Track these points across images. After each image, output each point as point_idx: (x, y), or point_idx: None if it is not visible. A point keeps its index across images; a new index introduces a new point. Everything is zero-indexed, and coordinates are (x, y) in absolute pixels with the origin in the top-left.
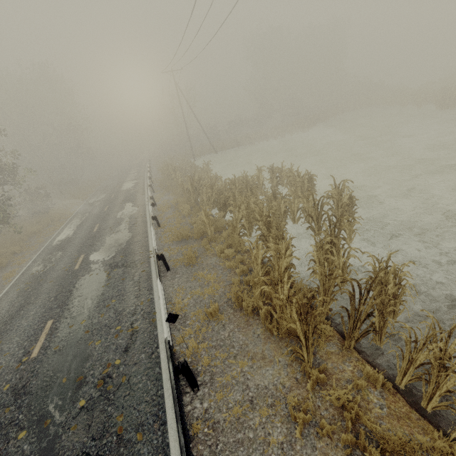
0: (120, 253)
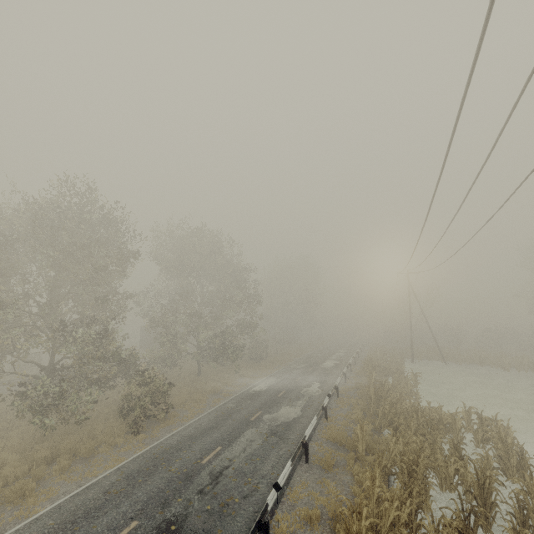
0: (284, 425)
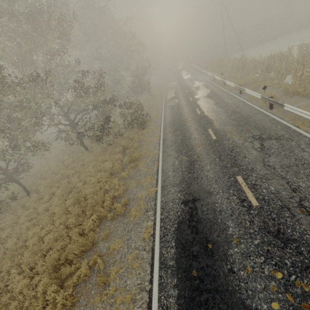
0: (210, 94)
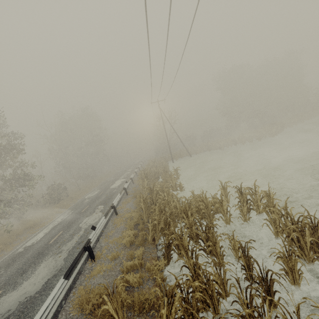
0: (17, 312)
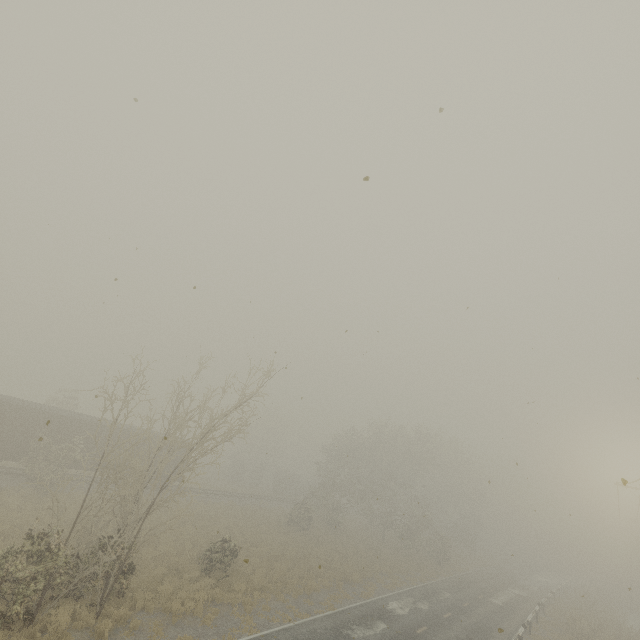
0: (523, 596)
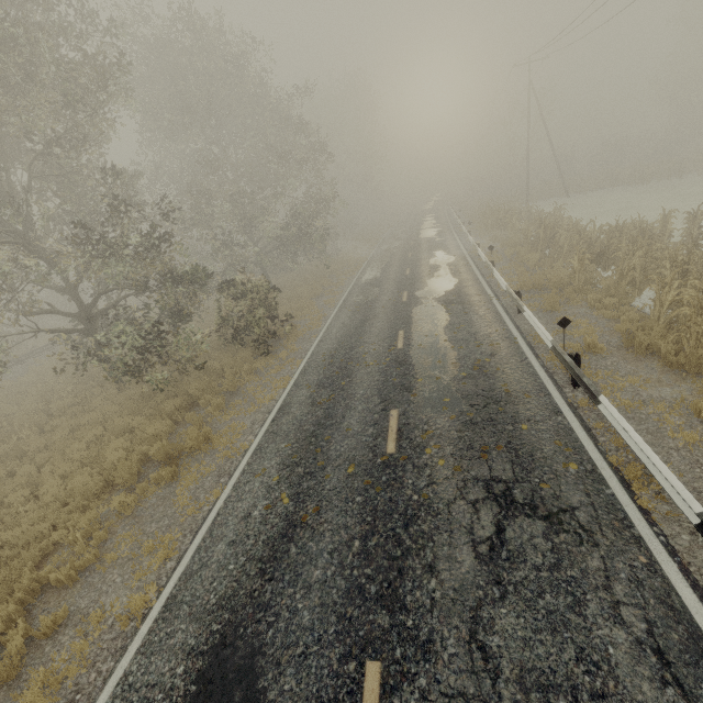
0: (451, 293)
